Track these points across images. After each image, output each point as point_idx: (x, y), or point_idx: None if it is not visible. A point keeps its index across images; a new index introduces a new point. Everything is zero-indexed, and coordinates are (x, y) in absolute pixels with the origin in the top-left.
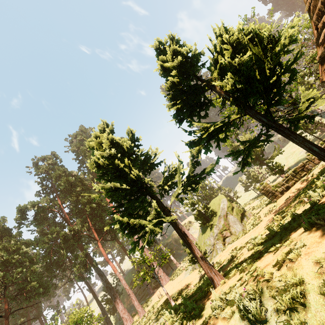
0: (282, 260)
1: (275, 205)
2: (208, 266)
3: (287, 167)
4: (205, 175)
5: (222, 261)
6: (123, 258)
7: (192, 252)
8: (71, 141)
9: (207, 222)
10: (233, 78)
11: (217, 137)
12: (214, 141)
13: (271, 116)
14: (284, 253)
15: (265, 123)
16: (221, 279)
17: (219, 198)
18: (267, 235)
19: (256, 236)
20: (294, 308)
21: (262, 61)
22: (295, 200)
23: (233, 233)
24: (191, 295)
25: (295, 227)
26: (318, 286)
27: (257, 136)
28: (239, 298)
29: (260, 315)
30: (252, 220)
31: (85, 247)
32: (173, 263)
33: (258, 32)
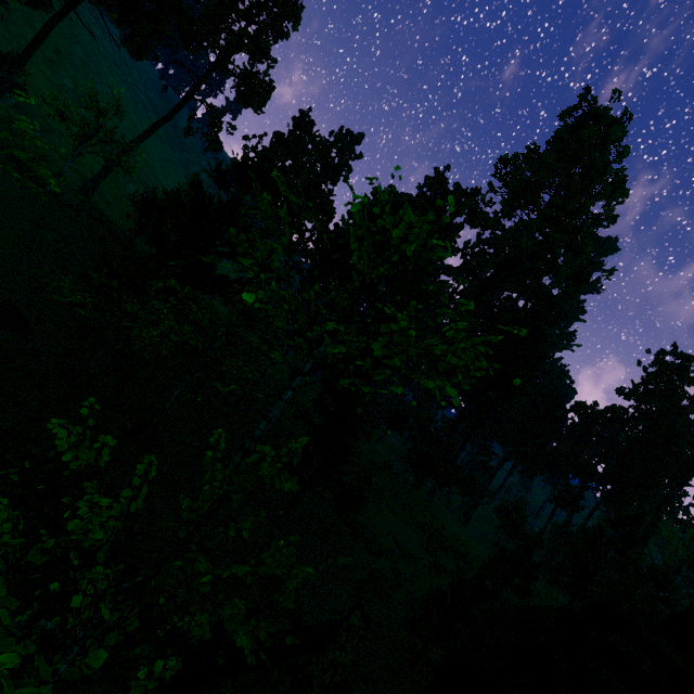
0: None
1: None
2: None
3: None
4: None
5: None
6: None
7: None
8: None
9: None
10: None
11: None
12: None
13: None
14: None
15: None
16: None
17: None
18: None
19: None
20: None
21: None
22: None
23: None
24: None
25: None
26: None
27: None
28: None
29: None
30: None
31: (581, 495)
32: None
33: None
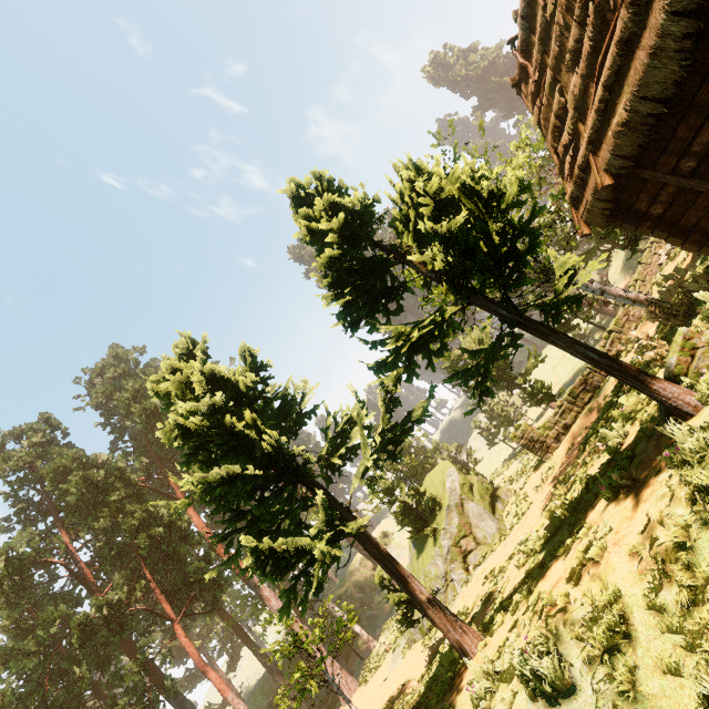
0: (579, 566)
1: (550, 466)
2: (448, 617)
3: (558, 386)
4: (413, 425)
5: (469, 607)
6: (235, 658)
7: (409, 593)
8: (90, 384)
9: (424, 526)
10: (442, 250)
11: (425, 348)
12: (422, 356)
13: (513, 305)
14: (581, 552)
15: (505, 317)
16: (476, 639)
17: (441, 468)
18: (546, 528)
19: (527, 537)
20: (615, 647)
21: (484, 222)
22: (583, 451)
23: (482, 540)
24: (417, 703)
25: (591, 500)
26: (642, 594)
27: (496, 341)
28: (520, 656)
29: (561, 678)
30: (514, 504)
31: (141, 644)
32: (360, 642)
33: (472, 185)
